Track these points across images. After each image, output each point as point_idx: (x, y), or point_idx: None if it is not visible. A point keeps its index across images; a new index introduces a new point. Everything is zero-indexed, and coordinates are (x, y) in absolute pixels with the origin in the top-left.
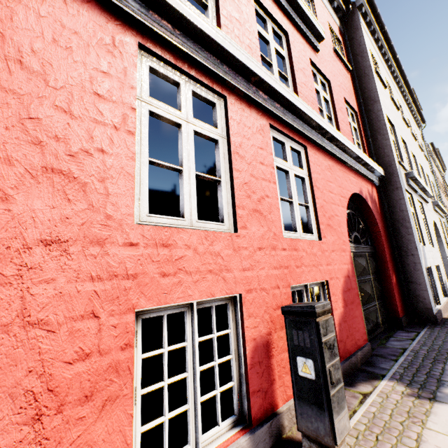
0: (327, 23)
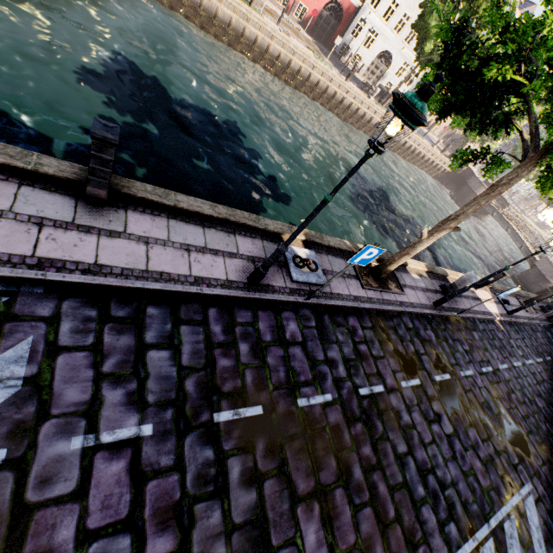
0: None
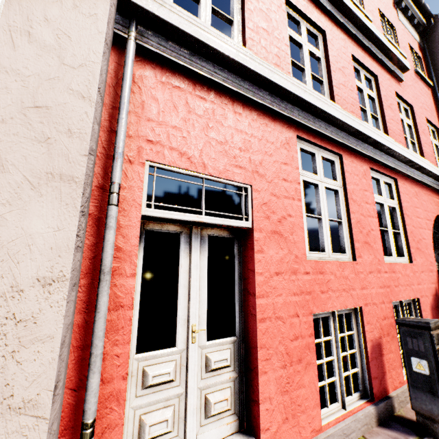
0: (407, 45)
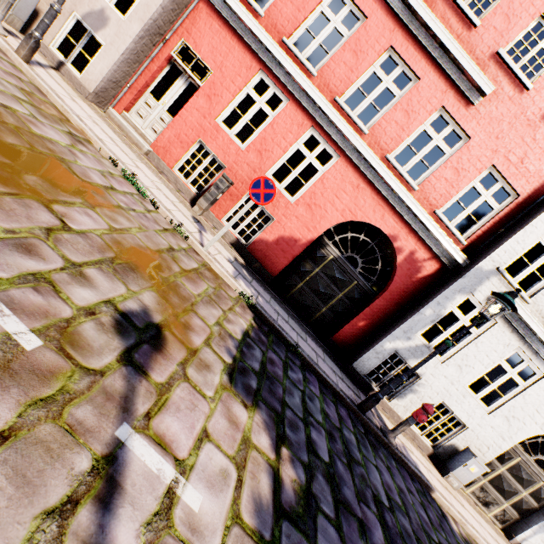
0: None
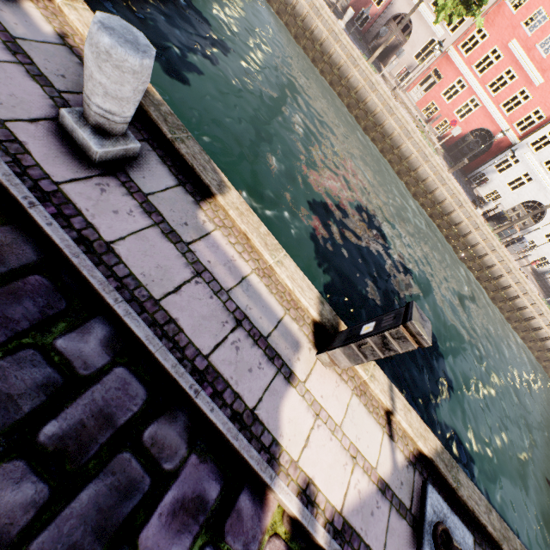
0: None
